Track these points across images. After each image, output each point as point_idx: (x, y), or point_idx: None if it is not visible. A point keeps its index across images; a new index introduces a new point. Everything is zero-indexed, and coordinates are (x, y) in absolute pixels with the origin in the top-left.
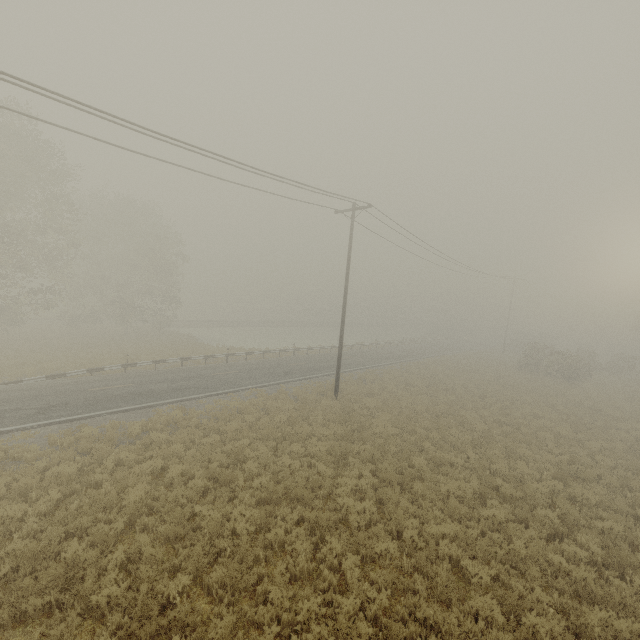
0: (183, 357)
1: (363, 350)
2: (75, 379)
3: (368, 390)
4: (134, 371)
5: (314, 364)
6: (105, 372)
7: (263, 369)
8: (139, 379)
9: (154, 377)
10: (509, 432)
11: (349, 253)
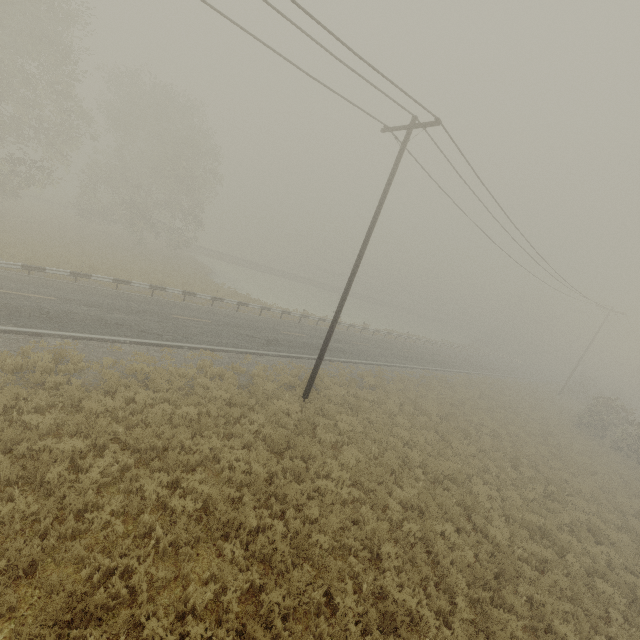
0: (155, 285)
1: (387, 340)
2: None
3: (355, 401)
4: (90, 284)
5: (313, 340)
6: (53, 275)
7: (244, 328)
8: (74, 295)
9: (96, 298)
10: (544, 558)
11: (382, 197)
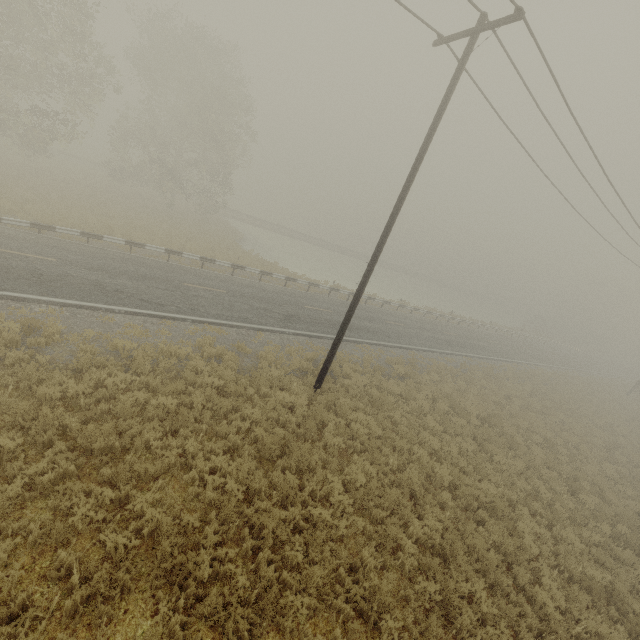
0: (170, 249)
1: (426, 320)
2: (6, 229)
3: (377, 395)
4: (103, 246)
5: (340, 317)
6: (65, 235)
7: (262, 300)
8: (79, 256)
9: (103, 261)
10: None
11: (427, 137)
